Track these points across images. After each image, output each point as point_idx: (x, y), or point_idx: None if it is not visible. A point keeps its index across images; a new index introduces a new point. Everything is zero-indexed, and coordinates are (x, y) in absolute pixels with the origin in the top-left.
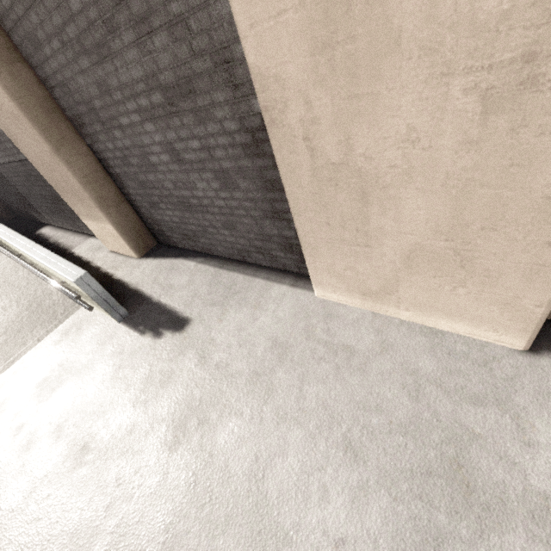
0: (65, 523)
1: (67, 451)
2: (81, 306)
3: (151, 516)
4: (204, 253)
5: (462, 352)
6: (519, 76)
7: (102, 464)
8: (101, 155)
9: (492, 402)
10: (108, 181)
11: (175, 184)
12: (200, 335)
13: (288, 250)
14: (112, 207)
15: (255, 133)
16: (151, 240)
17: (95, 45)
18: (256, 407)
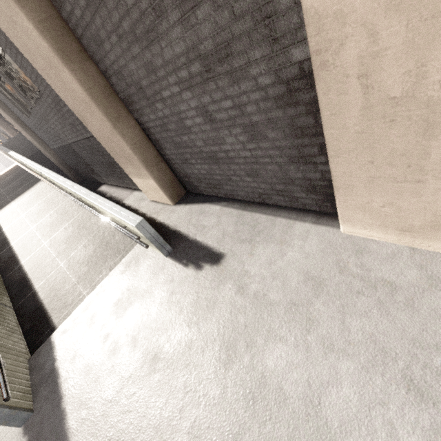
0: (150, 418)
1: (143, 359)
2: (136, 244)
3: (218, 424)
4: (226, 198)
5: None
6: None
7: (171, 373)
8: (145, 125)
9: None
10: (150, 145)
11: (205, 142)
12: (234, 268)
13: (311, 190)
14: (153, 166)
15: (290, 83)
16: (182, 190)
17: (145, 31)
18: (299, 335)
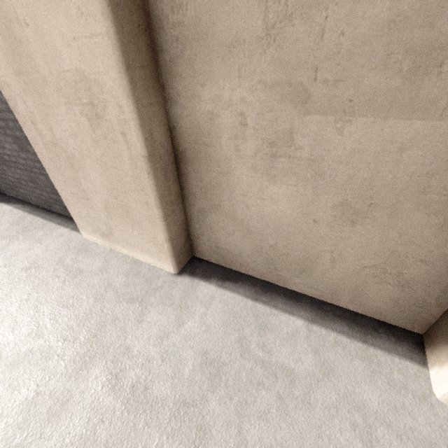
0: None
1: None
2: None
3: None
4: (24, 201)
5: (144, 274)
6: (93, 112)
7: None
8: None
9: (138, 301)
10: None
11: None
12: None
13: None
14: None
15: None
16: None
17: None
18: None
